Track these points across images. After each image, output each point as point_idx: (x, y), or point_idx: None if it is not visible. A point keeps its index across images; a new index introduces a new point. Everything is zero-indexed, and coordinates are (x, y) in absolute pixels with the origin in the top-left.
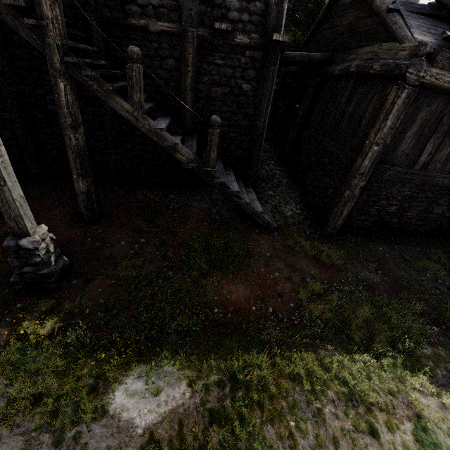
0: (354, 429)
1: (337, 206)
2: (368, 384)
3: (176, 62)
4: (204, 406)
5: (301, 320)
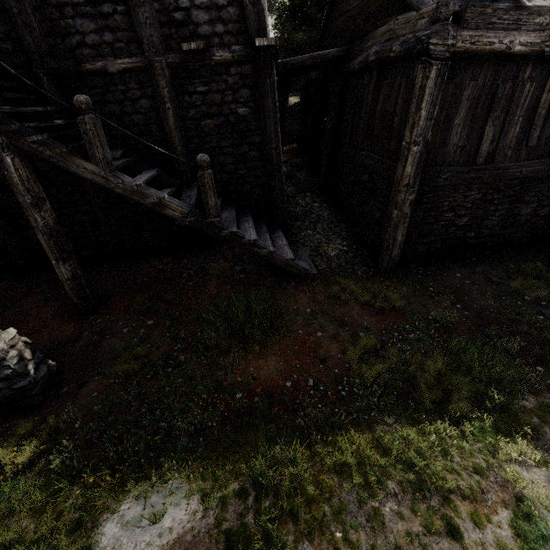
0: (425, 531)
1: (387, 232)
2: (444, 463)
3: (151, 102)
4: (218, 527)
5: (352, 389)
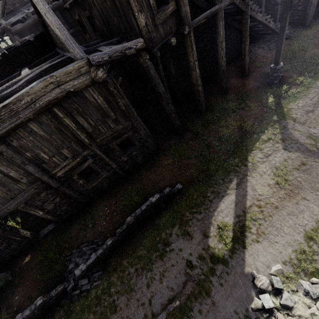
0: None
1: (310, 10)
2: None
3: None
4: None
5: None
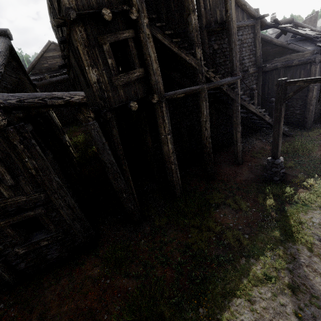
0: None
1: (308, 114)
2: None
3: None
4: None
5: None
